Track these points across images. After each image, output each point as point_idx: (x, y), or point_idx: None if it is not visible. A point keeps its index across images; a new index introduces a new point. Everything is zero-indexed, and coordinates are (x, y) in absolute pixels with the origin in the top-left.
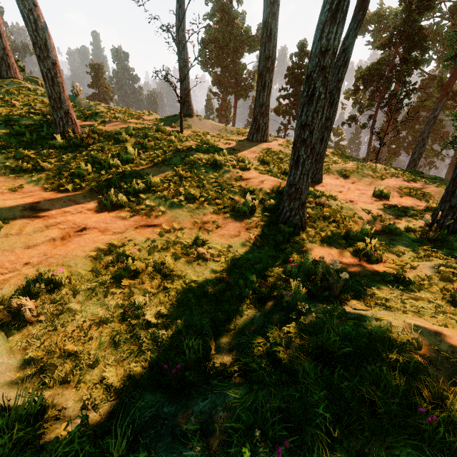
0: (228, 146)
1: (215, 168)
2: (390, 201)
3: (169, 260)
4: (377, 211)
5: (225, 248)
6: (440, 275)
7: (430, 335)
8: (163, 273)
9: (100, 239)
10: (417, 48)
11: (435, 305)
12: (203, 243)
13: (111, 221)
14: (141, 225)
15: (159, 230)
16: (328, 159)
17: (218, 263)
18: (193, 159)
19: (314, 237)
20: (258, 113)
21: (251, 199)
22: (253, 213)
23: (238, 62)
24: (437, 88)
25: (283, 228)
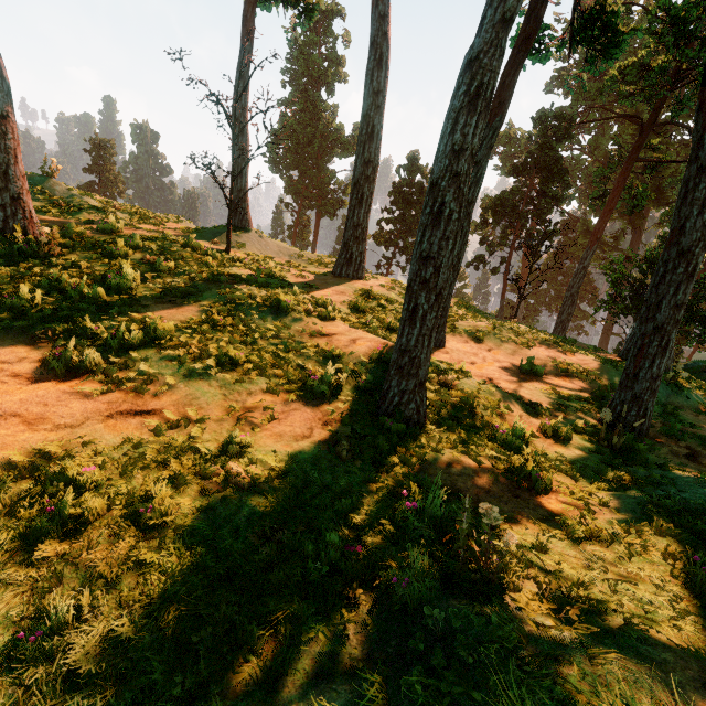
0: (303, 280)
1: (277, 313)
2: (544, 382)
3: (162, 493)
4: (529, 397)
5: (282, 463)
6: (655, 524)
7: (703, 697)
8: (145, 523)
9: (19, 440)
10: (557, 180)
11: (668, 596)
12: (241, 450)
13: (58, 400)
14: (120, 410)
15: (156, 422)
16: (451, 312)
17: (265, 495)
18: (241, 296)
19: (440, 442)
20: (350, 237)
21: (335, 369)
22: (338, 395)
23: (325, 167)
24: (581, 232)
25: (388, 425)
